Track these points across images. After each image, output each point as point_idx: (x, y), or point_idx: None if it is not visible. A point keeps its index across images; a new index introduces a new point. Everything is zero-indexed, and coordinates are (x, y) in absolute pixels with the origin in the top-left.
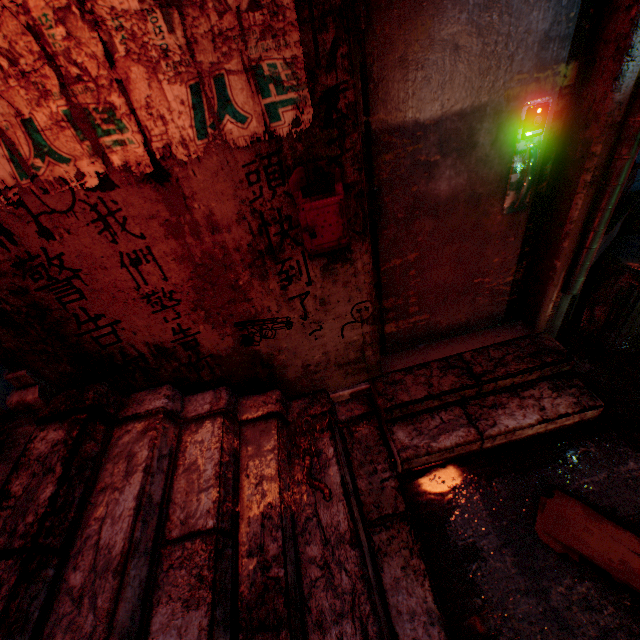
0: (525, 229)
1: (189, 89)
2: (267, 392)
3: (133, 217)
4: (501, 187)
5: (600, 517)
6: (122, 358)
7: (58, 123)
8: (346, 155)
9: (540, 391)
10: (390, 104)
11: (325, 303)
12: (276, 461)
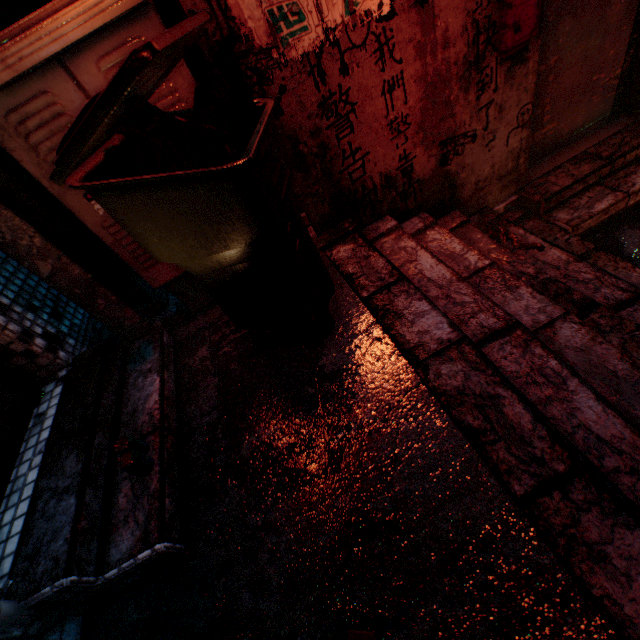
0: (635, 15)
1: None
2: (449, 214)
3: (398, 44)
4: None
5: None
6: (361, 193)
7: None
8: None
9: None
10: None
11: (501, 111)
12: (491, 241)
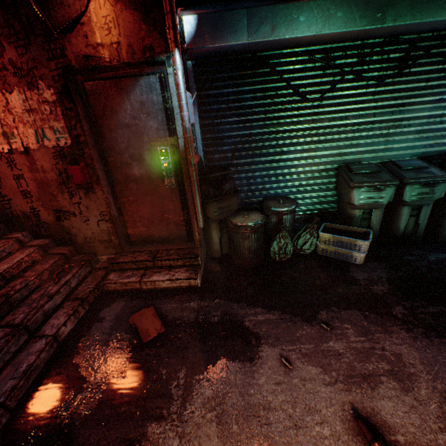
0: (179, 195)
1: (35, 131)
2: (68, 246)
3: (19, 163)
4: (161, 176)
5: (157, 316)
6: (12, 215)
7: None
8: (86, 155)
9: (180, 270)
10: (109, 142)
11: (89, 208)
12: (48, 266)
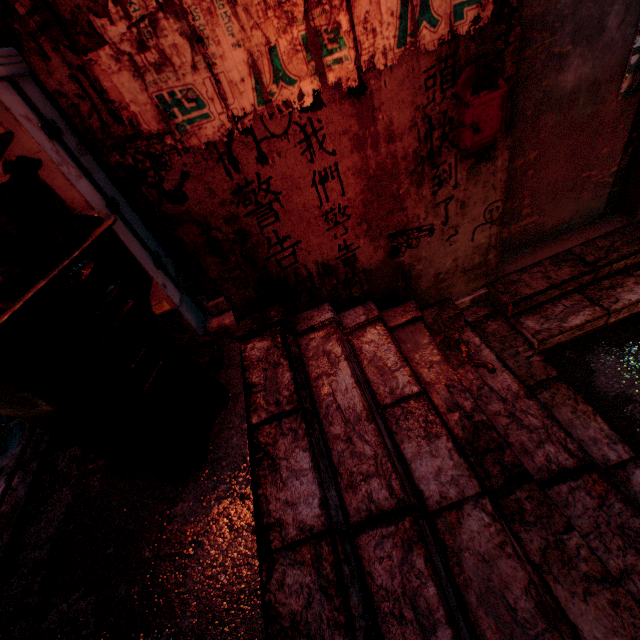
0: (635, 114)
1: (399, 0)
2: (403, 304)
3: (330, 135)
4: (619, 72)
5: None
6: (294, 280)
7: (295, 48)
8: (508, 50)
9: None
10: None
11: (464, 206)
12: (437, 350)
